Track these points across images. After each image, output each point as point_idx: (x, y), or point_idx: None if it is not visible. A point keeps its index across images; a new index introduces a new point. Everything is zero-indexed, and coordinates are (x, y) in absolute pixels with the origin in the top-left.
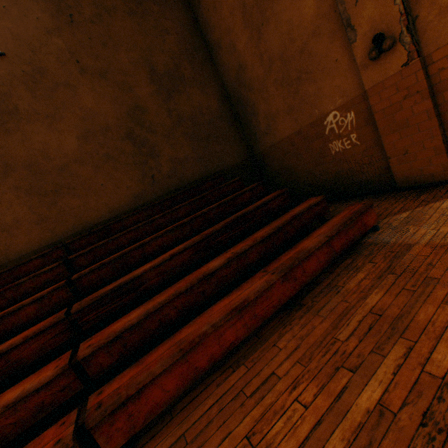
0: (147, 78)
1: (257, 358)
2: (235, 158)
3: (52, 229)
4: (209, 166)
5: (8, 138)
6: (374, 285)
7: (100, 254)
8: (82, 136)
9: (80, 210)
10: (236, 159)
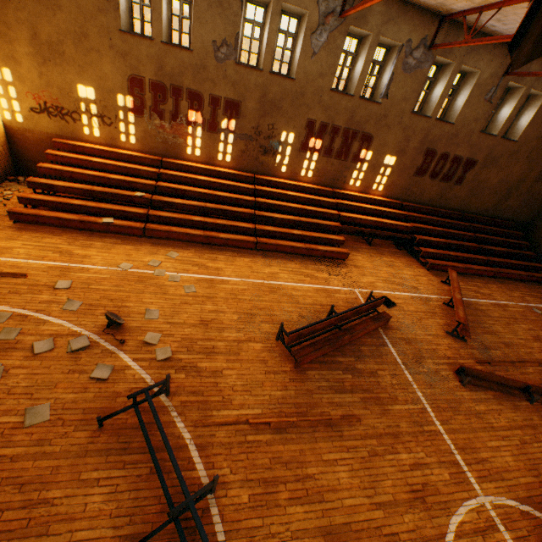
0: (540, 169)
1: (514, 282)
2: (524, 219)
3: (461, 205)
4: (513, 216)
5: (485, 170)
6: (540, 289)
7: (474, 229)
8: (499, 180)
9: (471, 204)
10: (524, 220)
